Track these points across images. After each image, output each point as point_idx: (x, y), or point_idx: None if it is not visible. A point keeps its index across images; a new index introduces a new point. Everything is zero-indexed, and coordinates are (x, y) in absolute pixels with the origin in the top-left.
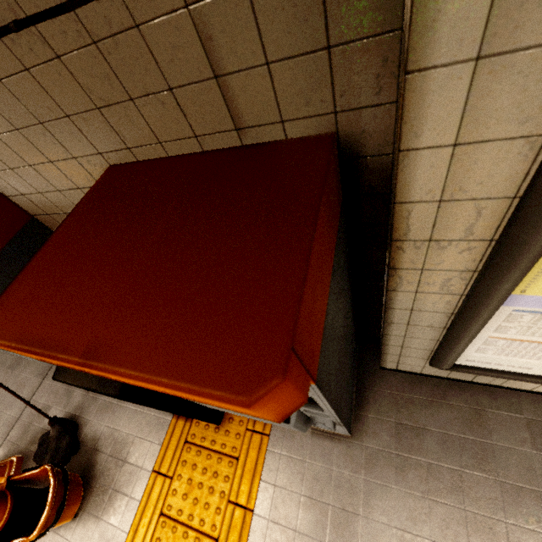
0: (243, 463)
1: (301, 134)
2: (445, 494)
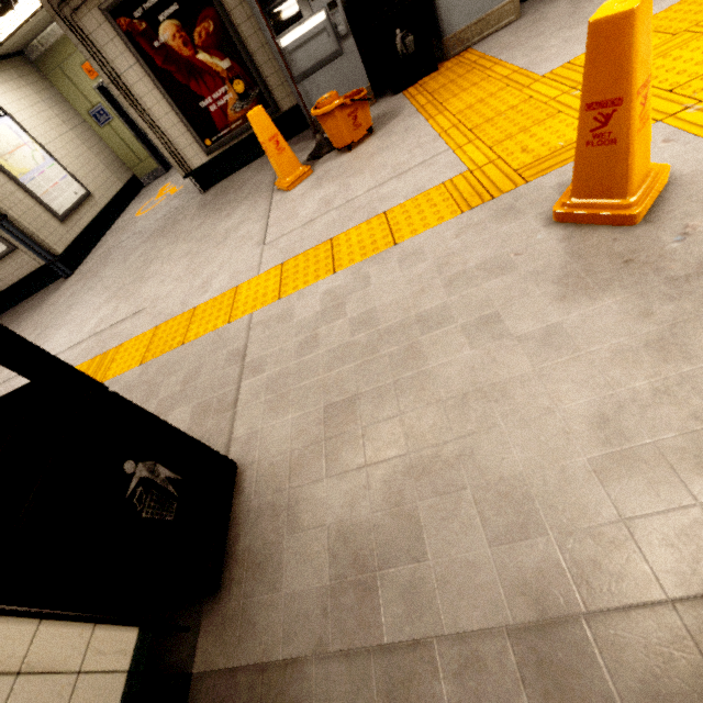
0: (465, 60)
1: None
2: None
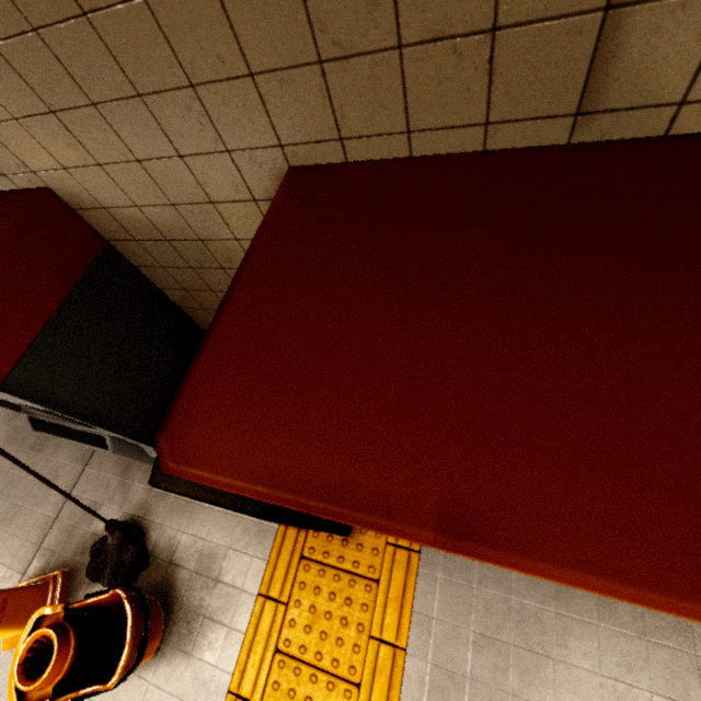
0: (386, 588)
1: (700, 127)
2: (668, 635)
